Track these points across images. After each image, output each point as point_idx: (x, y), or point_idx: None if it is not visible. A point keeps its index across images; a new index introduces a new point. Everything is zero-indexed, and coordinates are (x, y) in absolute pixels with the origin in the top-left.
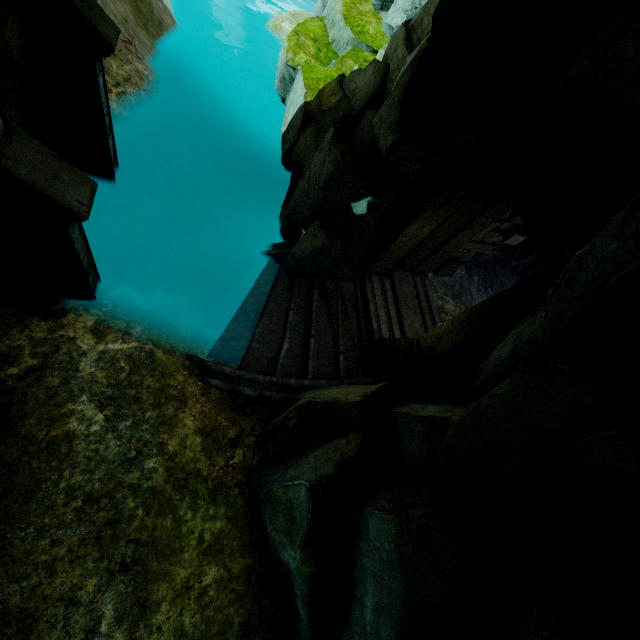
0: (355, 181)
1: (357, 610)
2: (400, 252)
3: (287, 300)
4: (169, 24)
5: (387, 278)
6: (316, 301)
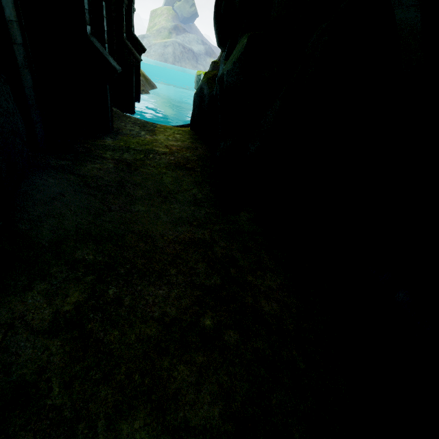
0: None
1: None
2: None
3: None
4: (156, 87)
5: None
6: None
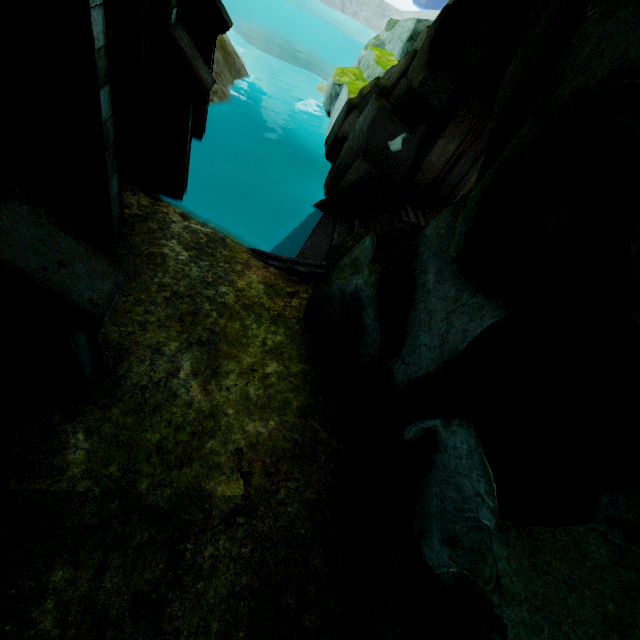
0: (393, 122)
1: (420, 292)
2: (430, 175)
3: (331, 230)
4: (244, 74)
5: (418, 208)
6: (357, 226)
